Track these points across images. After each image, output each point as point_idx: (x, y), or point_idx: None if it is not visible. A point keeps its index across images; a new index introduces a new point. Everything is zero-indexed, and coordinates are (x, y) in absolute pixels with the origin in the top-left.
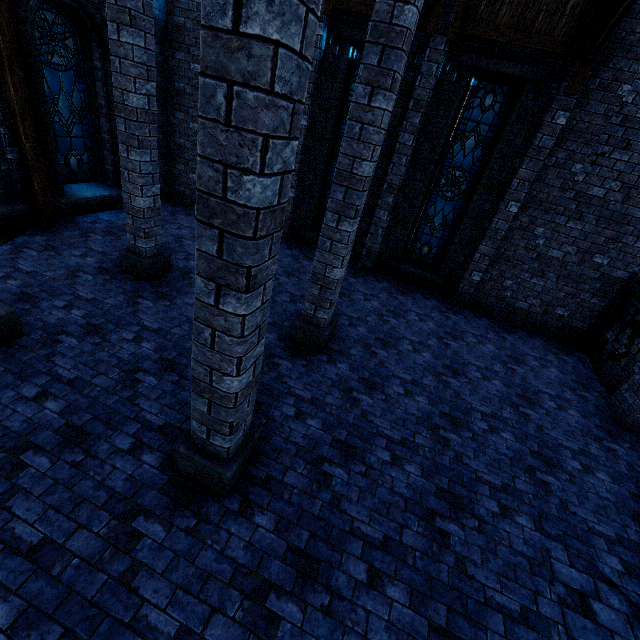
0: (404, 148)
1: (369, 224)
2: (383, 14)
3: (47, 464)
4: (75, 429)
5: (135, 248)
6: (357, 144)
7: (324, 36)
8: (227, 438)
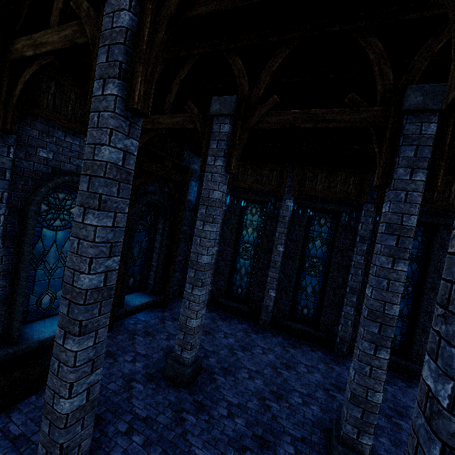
0: (358, 264)
1: (337, 316)
2: (394, 220)
3: None
4: None
5: (180, 357)
6: (386, 293)
7: (292, 205)
8: None
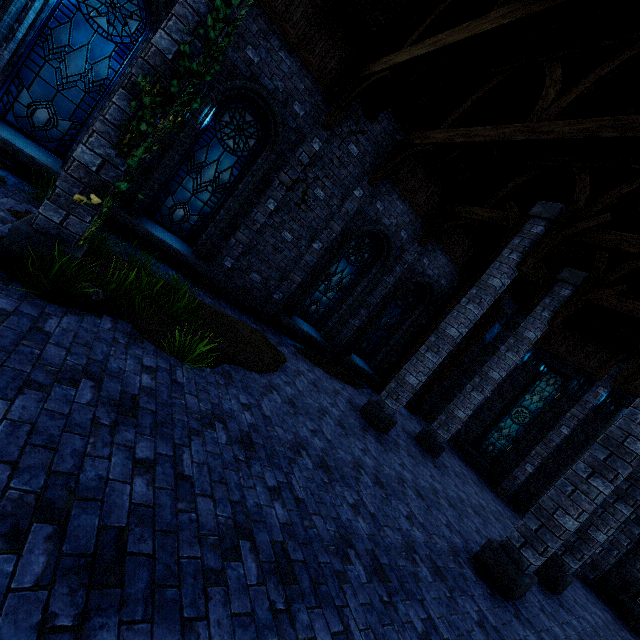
0: None
1: None
2: None
3: (414, 496)
4: (419, 492)
5: (434, 432)
6: None
7: (604, 396)
8: (536, 555)
